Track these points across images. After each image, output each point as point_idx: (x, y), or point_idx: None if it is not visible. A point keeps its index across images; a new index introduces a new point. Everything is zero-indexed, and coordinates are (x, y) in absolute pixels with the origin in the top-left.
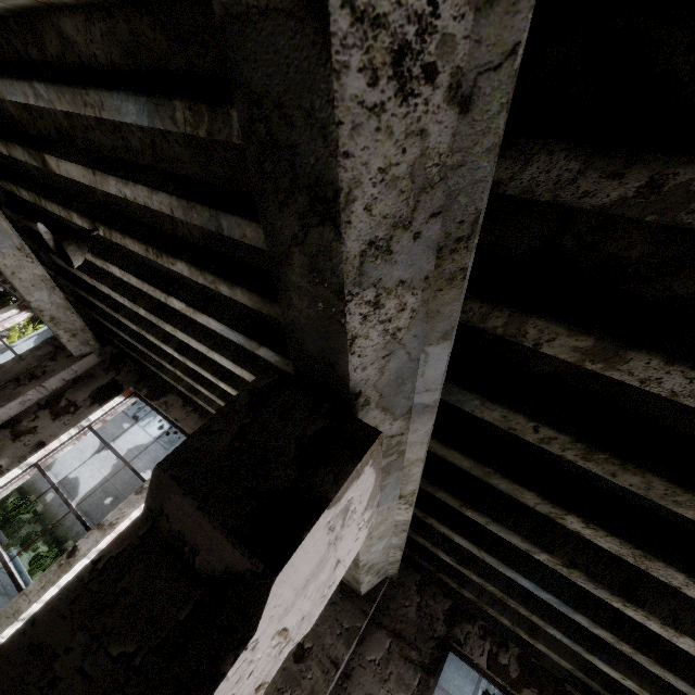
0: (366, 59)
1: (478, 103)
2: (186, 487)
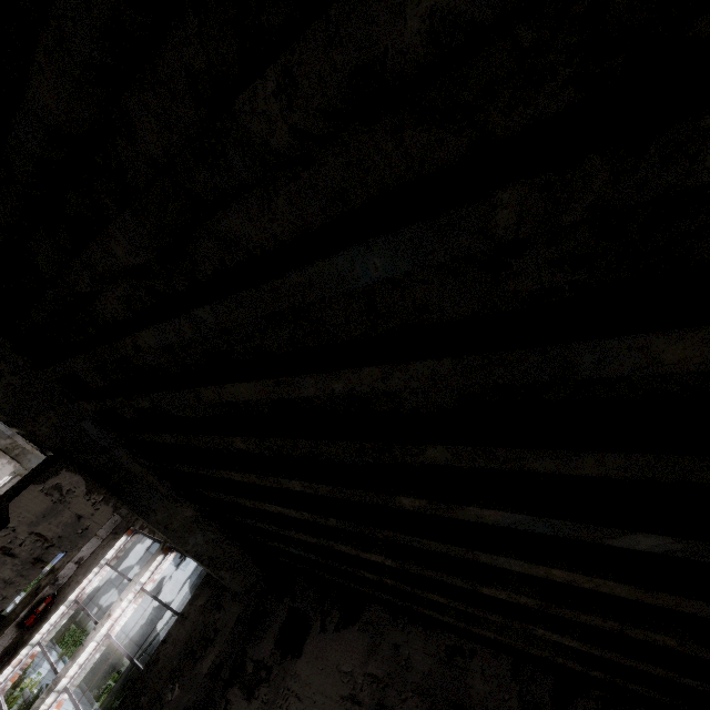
0: None
1: None
2: None
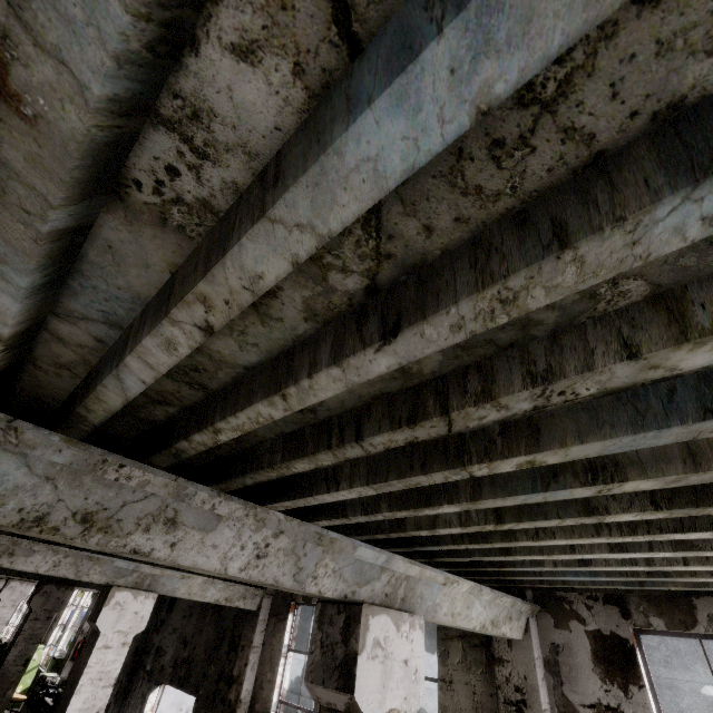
0: None
1: None
2: None
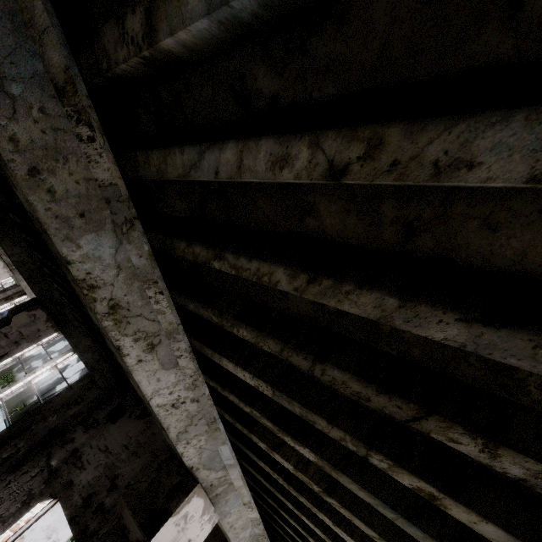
0: None
1: None
2: None
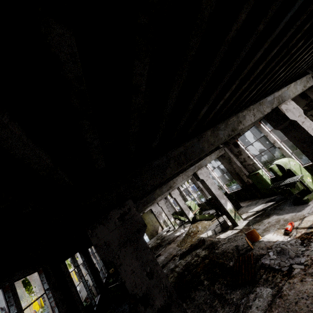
0: (255, 118)
1: (254, 108)
2: (278, 127)
